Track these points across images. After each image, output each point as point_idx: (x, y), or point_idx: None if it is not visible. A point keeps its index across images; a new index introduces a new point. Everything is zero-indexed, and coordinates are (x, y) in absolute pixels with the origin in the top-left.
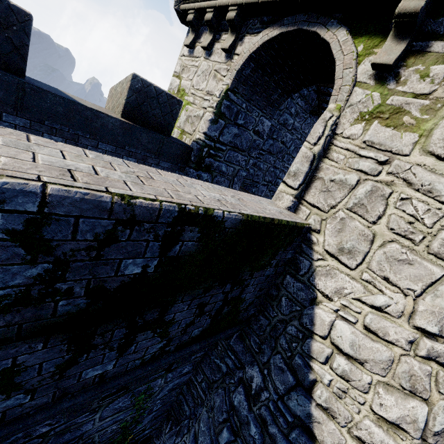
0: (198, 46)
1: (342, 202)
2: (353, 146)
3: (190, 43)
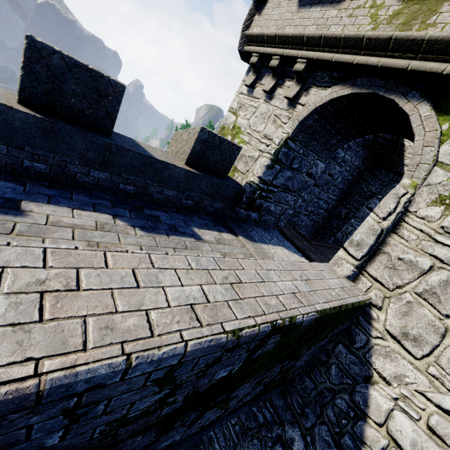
0: (259, 87)
1: (410, 284)
2: (428, 229)
3: (250, 83)
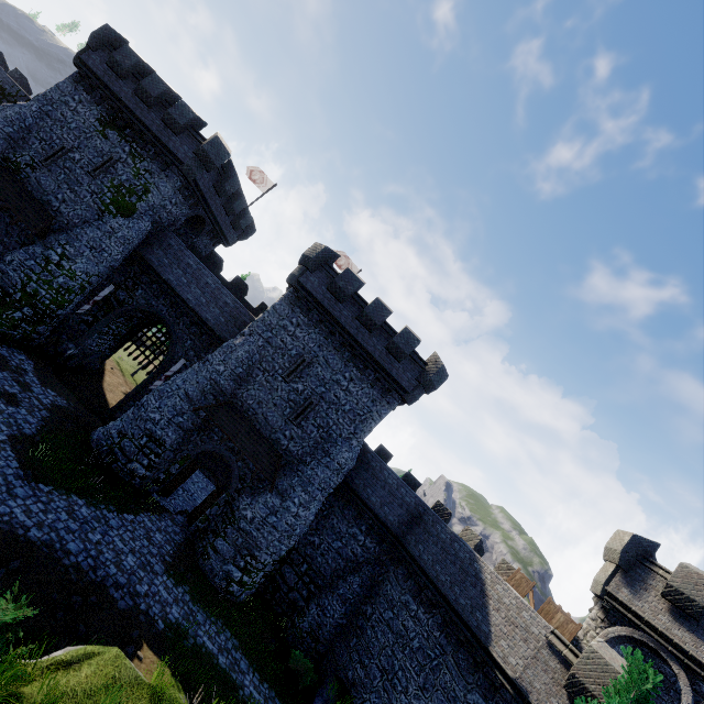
0: None
1: None
2: None
3: None
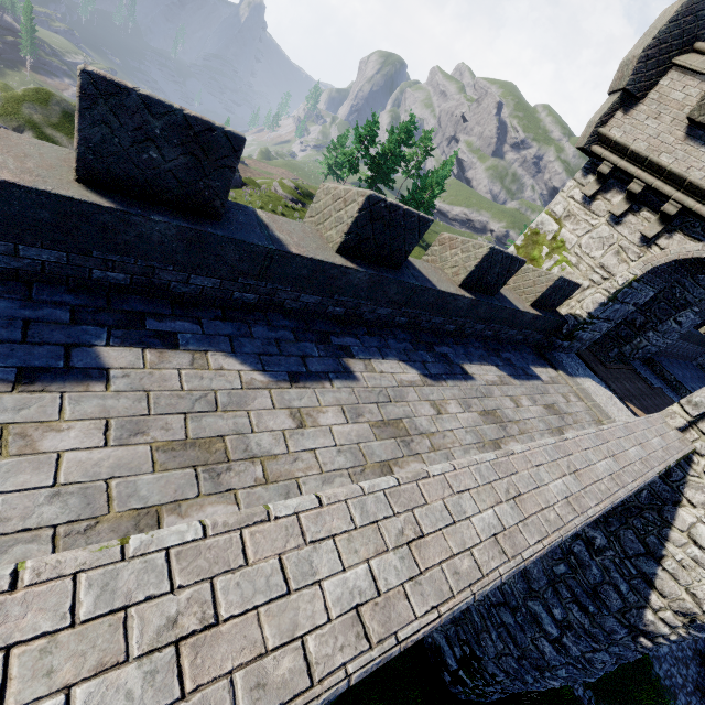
0: (601, 201)
1: None
2: None
3: (591, 195)
